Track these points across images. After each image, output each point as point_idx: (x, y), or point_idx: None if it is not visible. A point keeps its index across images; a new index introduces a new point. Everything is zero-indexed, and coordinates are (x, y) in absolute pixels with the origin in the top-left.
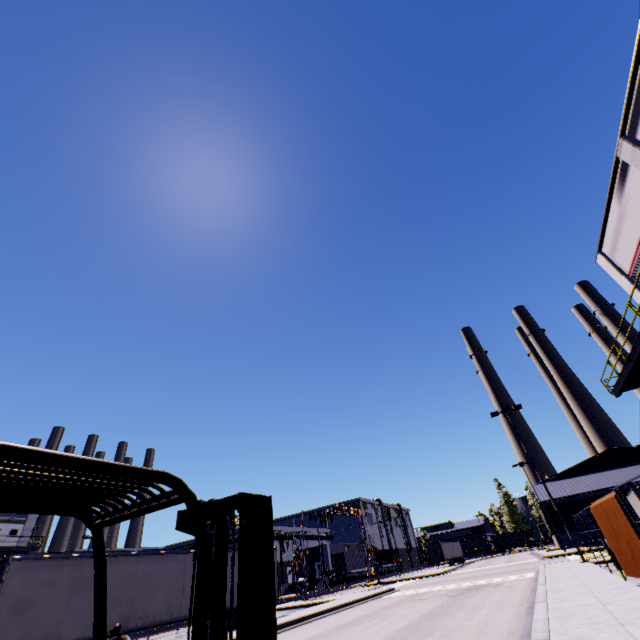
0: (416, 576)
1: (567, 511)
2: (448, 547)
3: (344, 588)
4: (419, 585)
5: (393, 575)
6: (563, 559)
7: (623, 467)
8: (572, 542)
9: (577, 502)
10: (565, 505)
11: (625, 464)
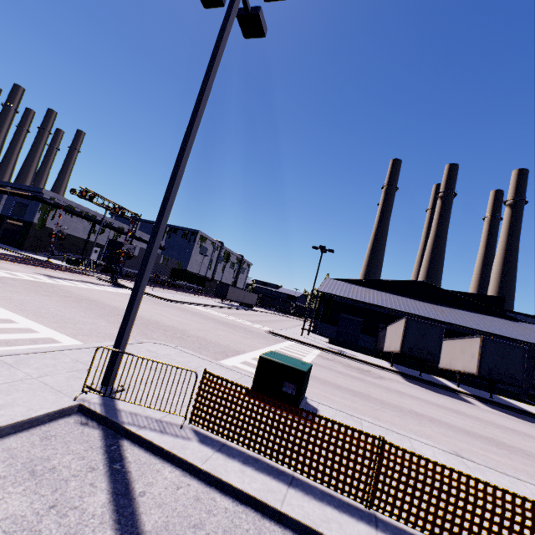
0: (147, 293)
1: (340, 310)
2: (239, 293)
3: (63, 270)
4: (43, 290)
5: (171, 289)
6: (266, 343)
7: (419, 301)
8: (325, 332)
9: (355, 308)
10: (343, 305)
11: (424, 299)
